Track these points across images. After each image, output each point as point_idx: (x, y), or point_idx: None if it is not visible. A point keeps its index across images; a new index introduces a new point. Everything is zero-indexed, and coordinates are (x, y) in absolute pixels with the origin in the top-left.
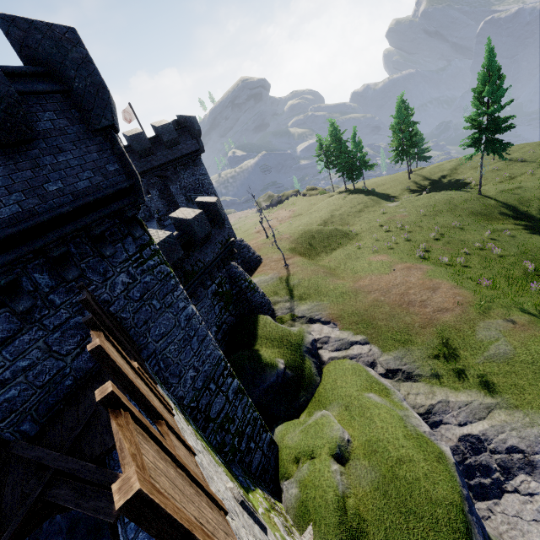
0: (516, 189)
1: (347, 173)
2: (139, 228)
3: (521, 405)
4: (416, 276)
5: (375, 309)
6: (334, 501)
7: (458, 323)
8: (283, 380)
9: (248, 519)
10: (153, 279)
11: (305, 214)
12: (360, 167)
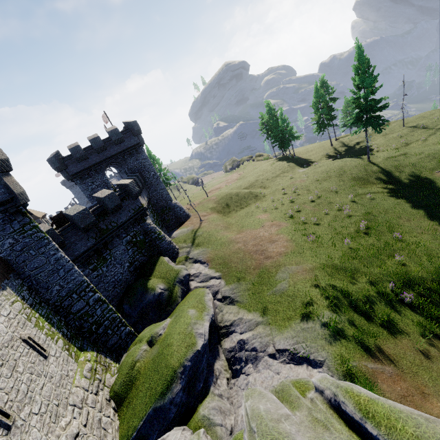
0: (400, 156)
1: (279, 143)
2: (21, 216)
3: (272, 323)
4: (271, 231)
5: (235, 255)
6: (130, 363)
7: (271, 267)
8: (159, 298)
9: (20, 345)
10: (32, 240)
11: (242, 178)
12: (288, 138)
